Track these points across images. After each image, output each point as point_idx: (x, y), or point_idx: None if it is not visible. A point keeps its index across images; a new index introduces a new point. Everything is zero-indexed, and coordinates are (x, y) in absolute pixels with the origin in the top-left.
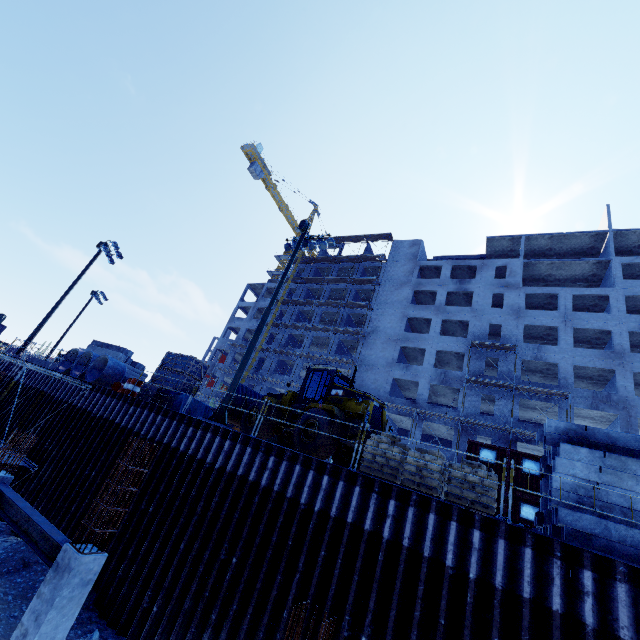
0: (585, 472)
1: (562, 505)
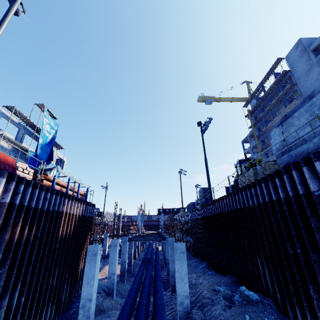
0: (279, 138)
1: (278, 158)
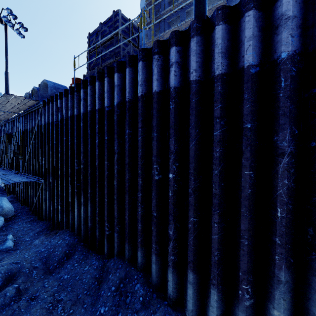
0: None
1: None
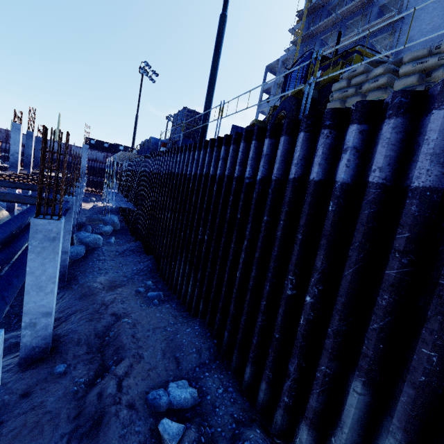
0: None
1: None
